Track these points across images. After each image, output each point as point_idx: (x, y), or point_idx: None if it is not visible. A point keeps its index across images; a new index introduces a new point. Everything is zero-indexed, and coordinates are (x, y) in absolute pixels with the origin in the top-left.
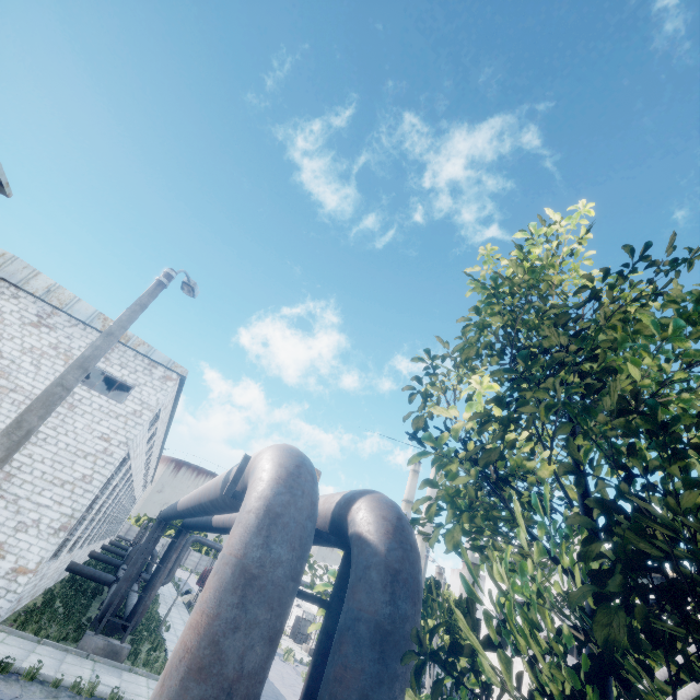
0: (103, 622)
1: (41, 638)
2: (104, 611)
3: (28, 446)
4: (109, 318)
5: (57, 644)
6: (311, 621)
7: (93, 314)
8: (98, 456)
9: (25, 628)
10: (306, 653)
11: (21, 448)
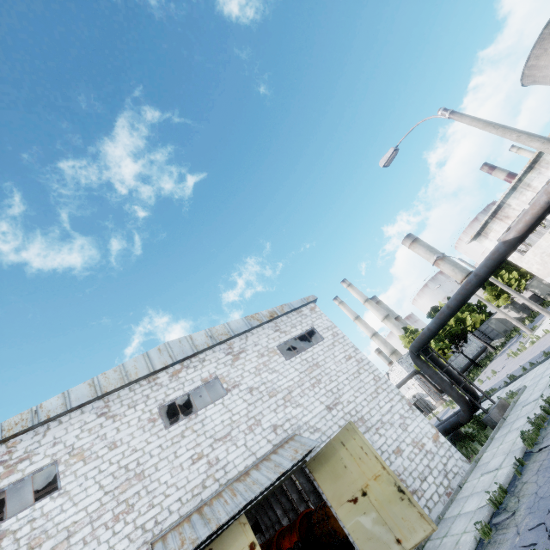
0: (480, 407)
1: (485, 442)
2: (469, 409)
3: (341, 401)
4: (252, 315)
5: (494, 431)
6: (419, 398)
7: (244, 321)
8: (361, 367)
9: (475, 450)
10: (444, 403)
11: (341, 405)
